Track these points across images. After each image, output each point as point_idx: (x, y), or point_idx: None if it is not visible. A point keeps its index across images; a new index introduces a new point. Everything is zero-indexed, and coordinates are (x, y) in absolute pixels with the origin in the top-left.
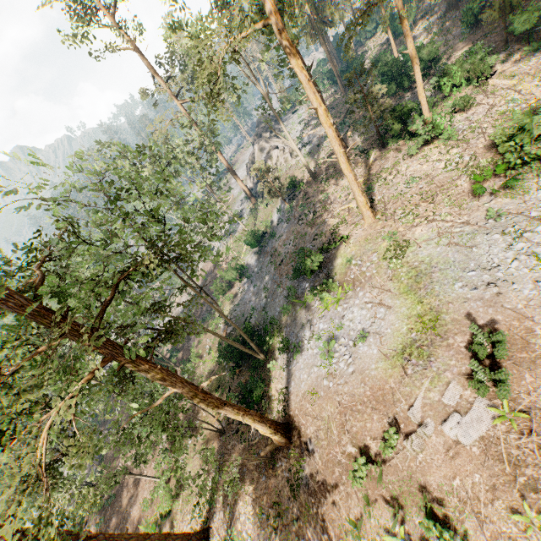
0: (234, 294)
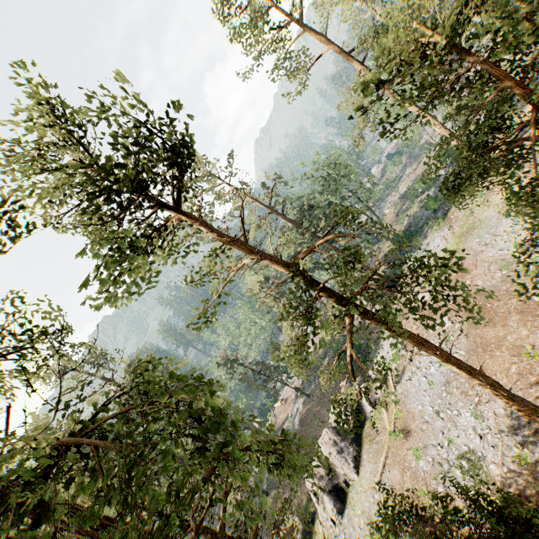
0: (422, 199)
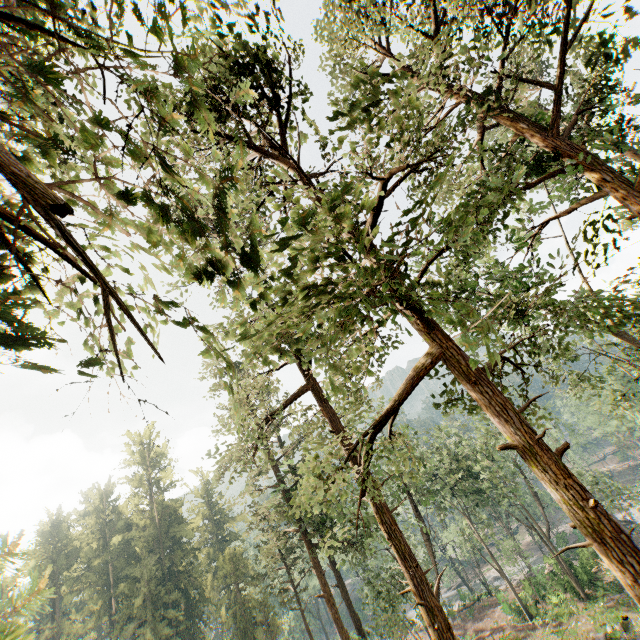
0: None
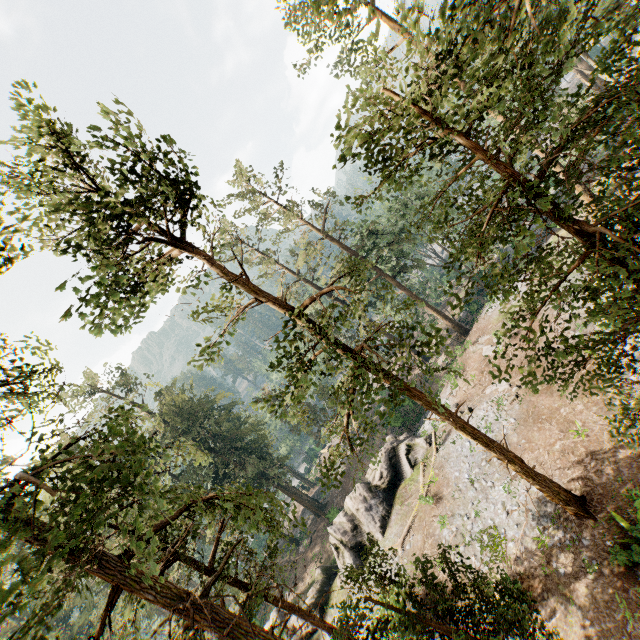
0: None
